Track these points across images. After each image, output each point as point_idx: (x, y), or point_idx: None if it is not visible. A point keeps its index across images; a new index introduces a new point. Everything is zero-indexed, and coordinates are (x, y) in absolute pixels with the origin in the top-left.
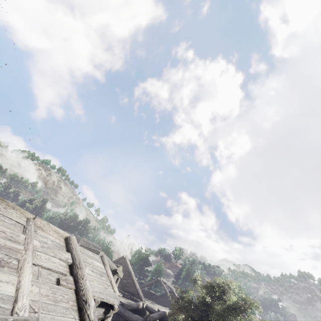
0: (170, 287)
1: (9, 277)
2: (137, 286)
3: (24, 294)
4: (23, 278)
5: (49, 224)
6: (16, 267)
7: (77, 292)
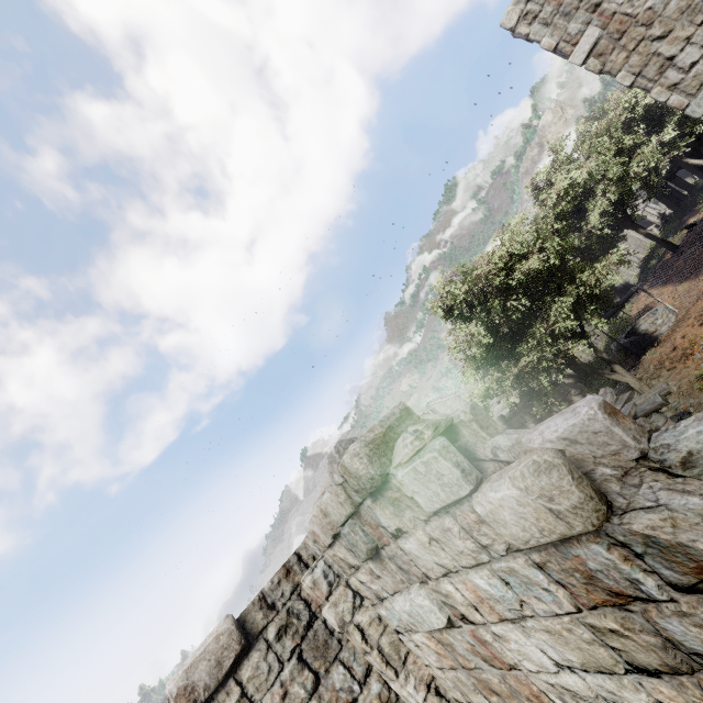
0: None
1: None
2: None
3: None
4: None
5: None
6: None
7: None
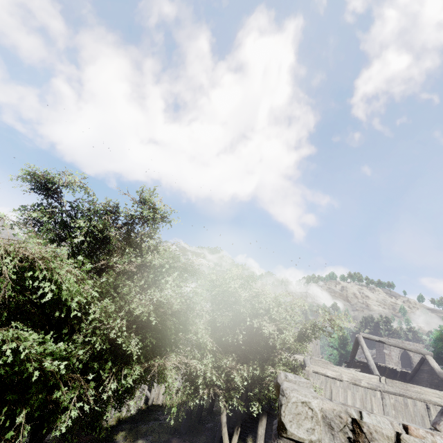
0: (404, 348)
1: None
2: None
3: None
4: None
5: None
6: None
7: None
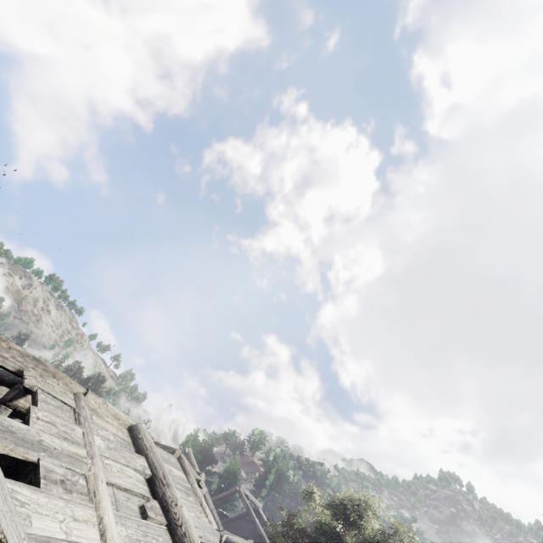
0: (254, 502)
1: (85, 512)
2: (211, 505)
3: (116, 542)
4: (105, 512)
5: (107, 403)
6: (86, 490)
7: (172, 530)
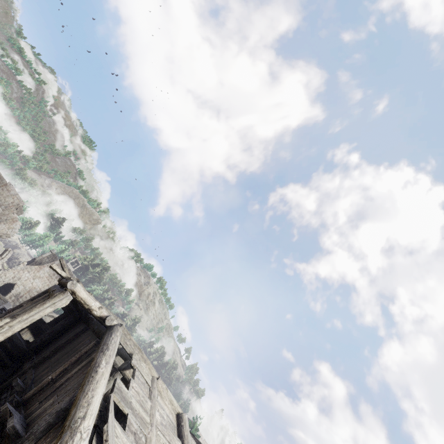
0: None
1: None
2: None
3: None
4: None
5: (168, 390)
6: None
7: None
